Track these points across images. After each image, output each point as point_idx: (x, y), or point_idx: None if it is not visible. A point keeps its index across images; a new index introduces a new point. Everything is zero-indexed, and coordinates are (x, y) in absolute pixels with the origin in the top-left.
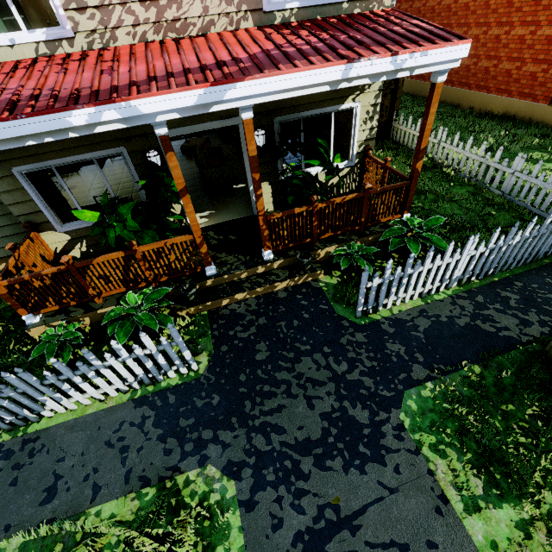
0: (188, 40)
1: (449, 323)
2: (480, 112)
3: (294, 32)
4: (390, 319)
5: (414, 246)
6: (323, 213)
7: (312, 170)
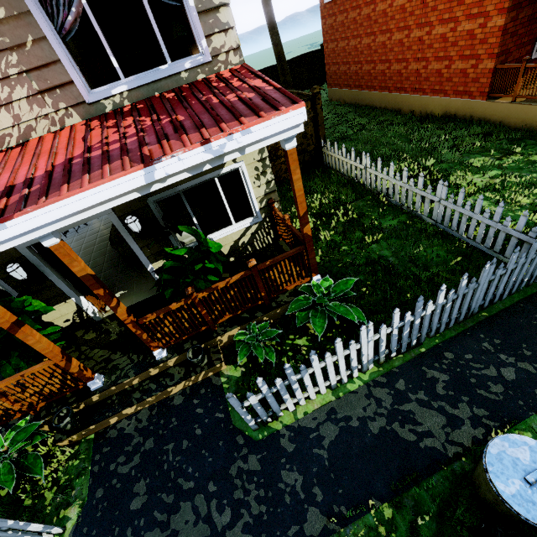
0: (4, 153)
1: (361, 429)
2: (421, 115)
3: (117, 122)
4: (292, 429)
5: (320, 322)
6: (209, 300)
7: (214, 235)
